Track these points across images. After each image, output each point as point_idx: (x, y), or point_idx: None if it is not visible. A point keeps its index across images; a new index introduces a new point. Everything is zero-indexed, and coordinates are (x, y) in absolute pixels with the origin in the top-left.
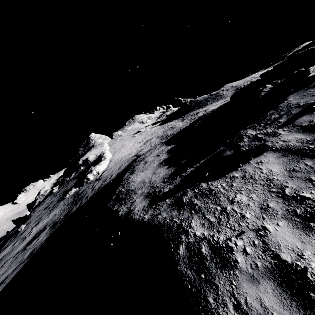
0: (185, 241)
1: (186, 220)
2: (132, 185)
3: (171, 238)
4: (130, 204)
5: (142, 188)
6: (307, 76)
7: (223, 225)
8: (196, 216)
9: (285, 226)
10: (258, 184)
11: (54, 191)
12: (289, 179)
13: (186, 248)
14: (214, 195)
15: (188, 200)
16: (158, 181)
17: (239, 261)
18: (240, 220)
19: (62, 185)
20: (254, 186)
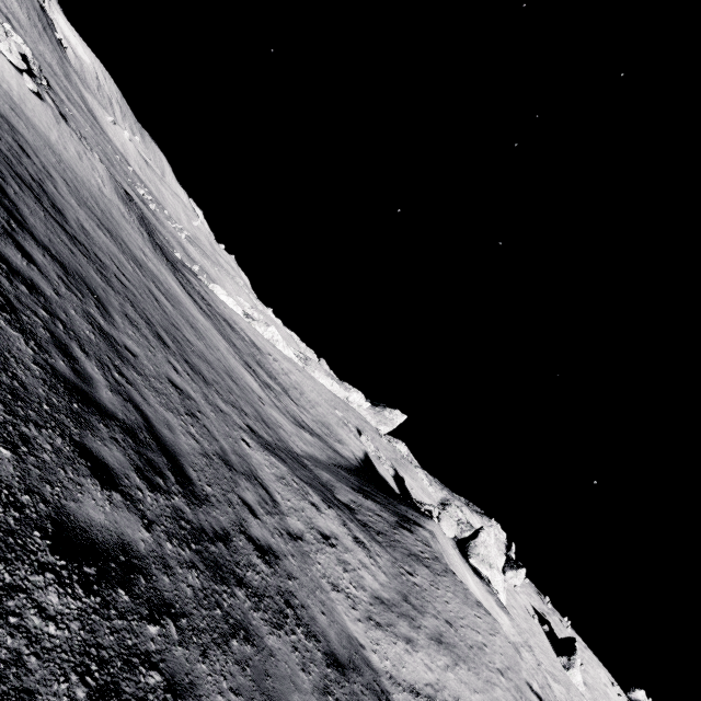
0: None
1: None
2: None
3: None
4: None
5: None
6: None
7: None
8: None
9: None
10: None
11: None
12: None
13: None
14: None
15: None
16: None
17: None
18: None
19: None
20: None
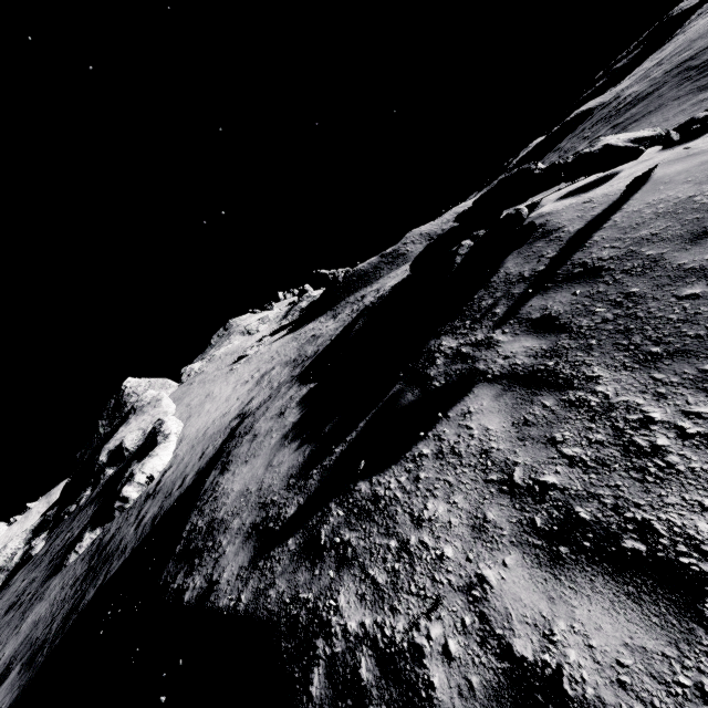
0: (325, 656)
1: (328, 593)
2: (222, 507)
3: (294, 653)
4: (211, 565)
5: (243, 513)
6: (522, 223)
7: (403, 589)
8: (348, 576)
9: (517, 564)
10: (465, 468)
11: (35, 552)
12: (518, 446)
13: (326, 675)
14: (385, 511)
15: (331, 534)
16: (277, 487)
17: (436, 682)
18: (436, 567)
19: (57, 529)
20: (458, 474)
